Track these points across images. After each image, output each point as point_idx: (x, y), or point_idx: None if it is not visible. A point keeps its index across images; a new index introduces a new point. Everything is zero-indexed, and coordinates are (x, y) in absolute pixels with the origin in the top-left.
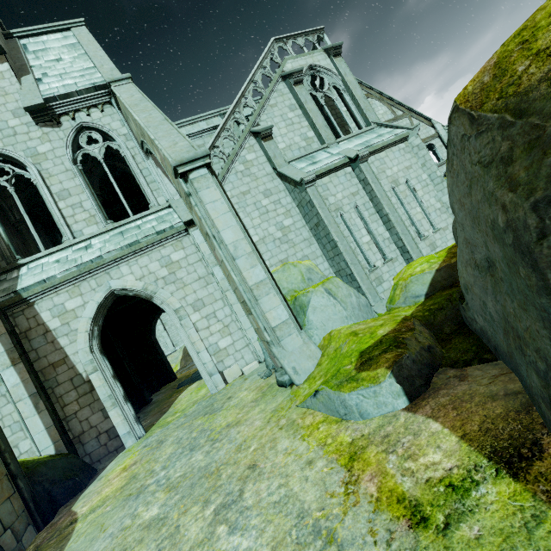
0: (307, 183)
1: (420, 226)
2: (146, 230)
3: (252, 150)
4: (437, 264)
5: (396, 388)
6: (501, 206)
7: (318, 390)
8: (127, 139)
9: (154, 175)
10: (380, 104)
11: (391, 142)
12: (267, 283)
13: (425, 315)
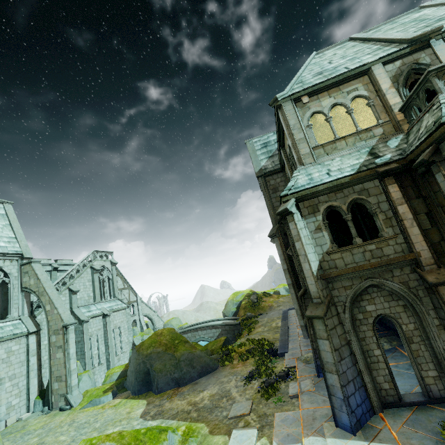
0: (85, 322)
1: (118, 349)
2: (8, 331)
3: (65, 295)
4: (122, 369)
5: (112, 395)
6: (135, 364)
7: (92, 400)
8: (16, 279)
9: (20, 300)
10: (121, 280)
11: (120, 309)
12: (76, 369)
13: (116, 384)
